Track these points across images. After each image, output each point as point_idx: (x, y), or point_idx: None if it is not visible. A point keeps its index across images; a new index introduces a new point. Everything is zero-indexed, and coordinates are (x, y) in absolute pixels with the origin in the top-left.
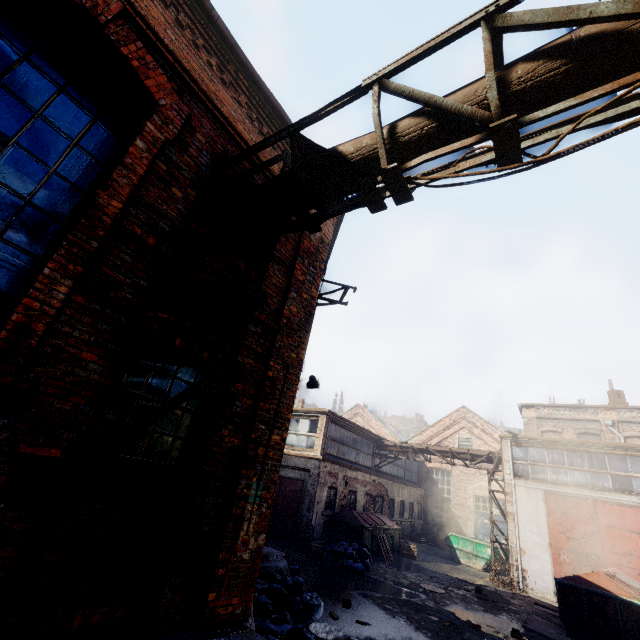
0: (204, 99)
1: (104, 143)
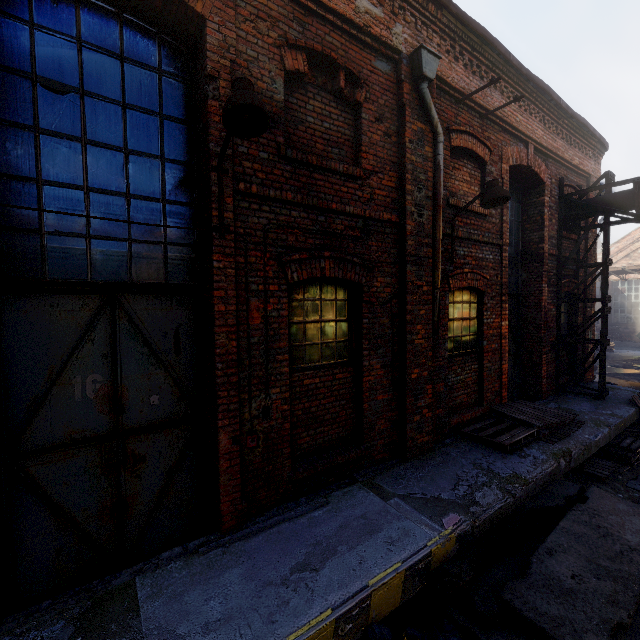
0: (553, 156)
1: (518, 212)
